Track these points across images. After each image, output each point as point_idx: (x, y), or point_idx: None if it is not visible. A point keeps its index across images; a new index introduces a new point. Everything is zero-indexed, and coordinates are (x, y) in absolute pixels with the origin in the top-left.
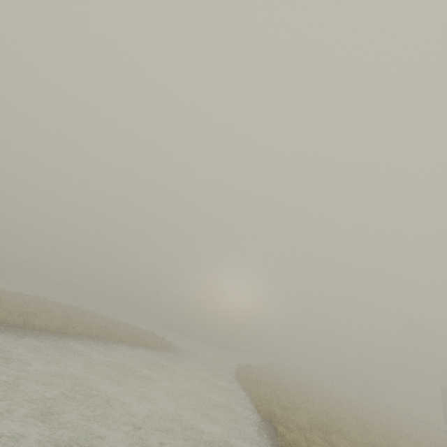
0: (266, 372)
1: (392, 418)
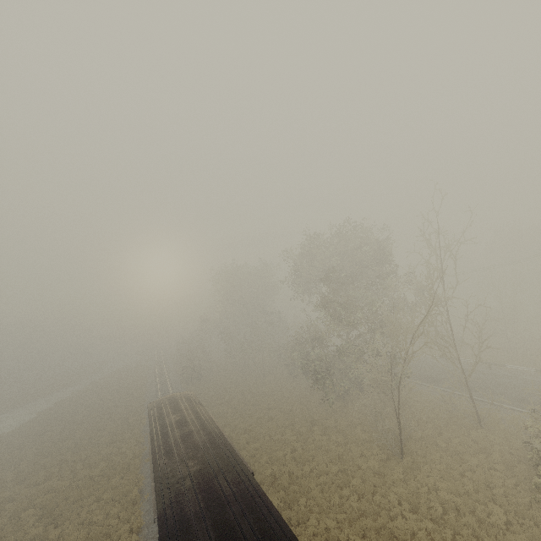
0: None
1: None
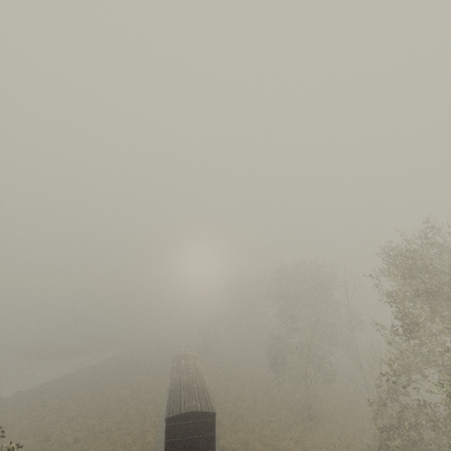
0: (15, 400)
1: (107, 407)
